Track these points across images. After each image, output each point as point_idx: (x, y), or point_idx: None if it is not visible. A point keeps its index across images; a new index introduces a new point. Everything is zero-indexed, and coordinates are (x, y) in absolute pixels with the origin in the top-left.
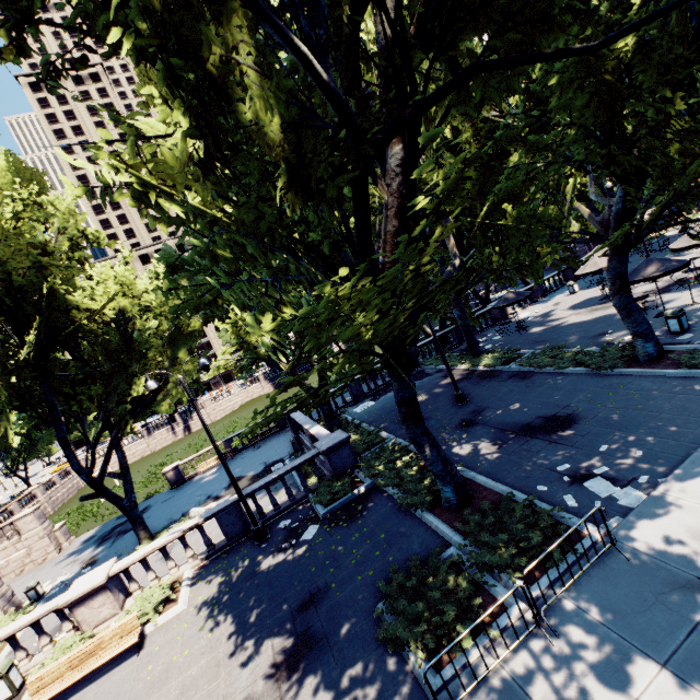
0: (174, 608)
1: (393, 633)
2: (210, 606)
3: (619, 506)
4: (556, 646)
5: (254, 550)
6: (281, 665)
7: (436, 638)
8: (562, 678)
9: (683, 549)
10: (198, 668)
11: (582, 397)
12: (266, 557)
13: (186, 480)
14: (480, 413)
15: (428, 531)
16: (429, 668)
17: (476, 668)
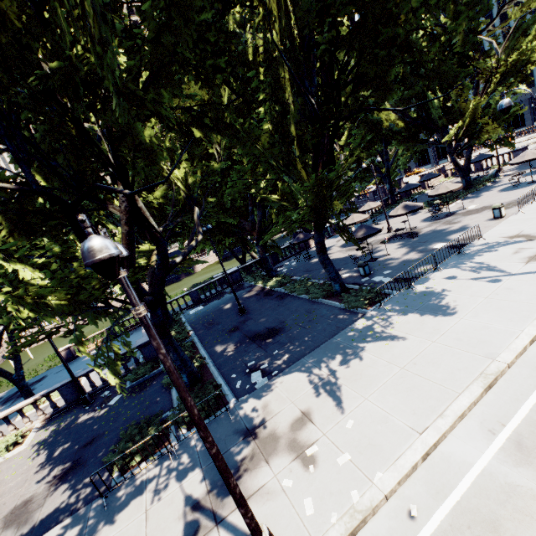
0: (18, 448)
1: (110, 459)
2: (39, 446)
3: (254, 388)
4: (173, 462)
5: (80, 411)
6: (57, 478)
7: (125, 460)
8: (164, 477)
9: (254, 413)
10: (16, 482)
11: (294, 317)
12: (84, 415)
13: (76, 357)
14: (245, 323)
15: (169, 400)
16: (118, 475)
17: (136, 474)
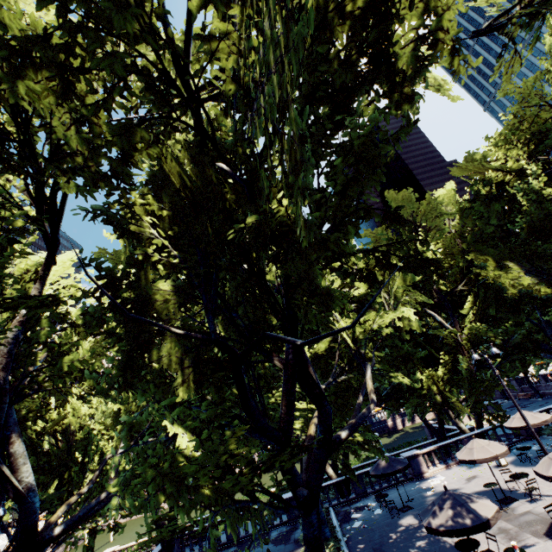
0: None
1: None
2: None
3: None
4: None
5: None
6: None
7: None
8: None
9: None
10: None
11: None
12: None
13: None
14: None
15: None
16: None
17: None
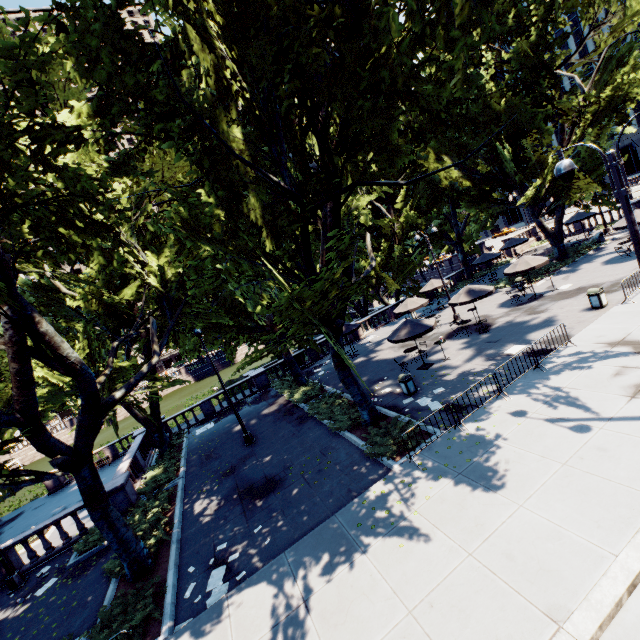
0: None
1: None
2: None
3: (204, 606)
4: None
5: (2, 600)
6: None
7: None
8: None
9: None
10: None
11: (303, 459)
12: (1, 611)
13: (64, 485)
14: (245, 461)
15: (100, 604)
16: None
17: None
